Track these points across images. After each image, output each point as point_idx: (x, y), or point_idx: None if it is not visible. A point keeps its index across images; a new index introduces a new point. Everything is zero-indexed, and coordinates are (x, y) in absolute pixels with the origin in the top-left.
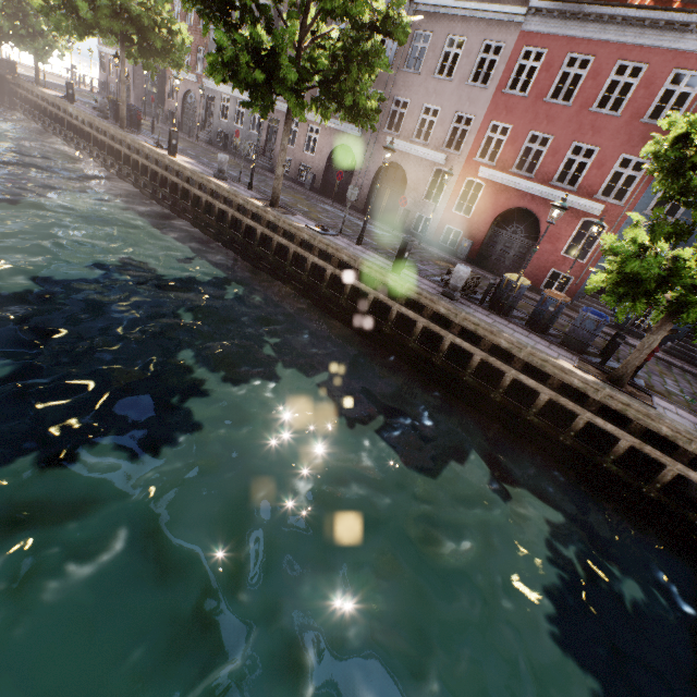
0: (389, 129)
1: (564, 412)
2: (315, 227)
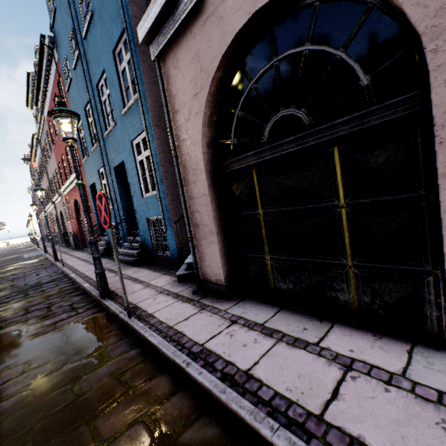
0: None
1: None
2: None
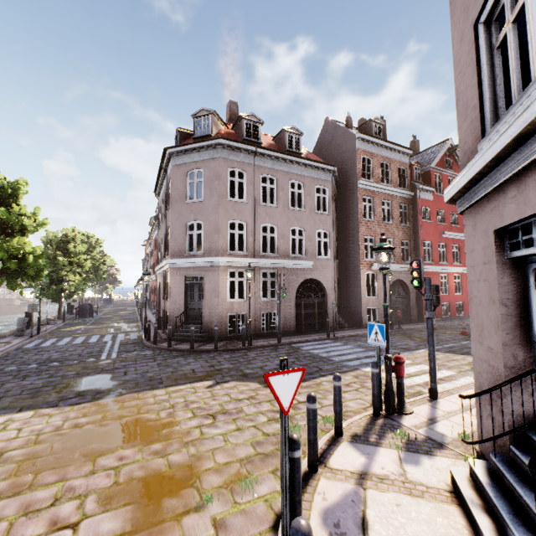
0: None
1: None
2: None
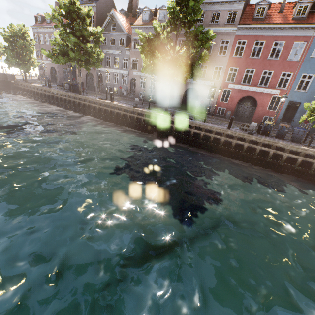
0: None
1: (307, 163)
2: (187, 119)
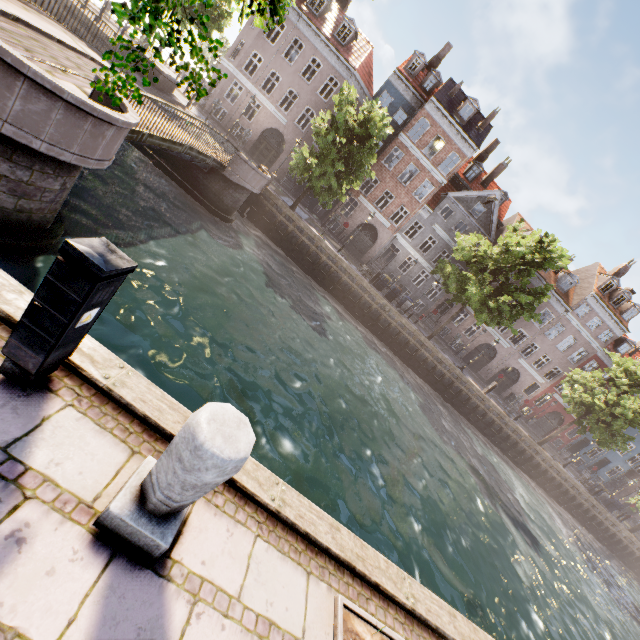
0: (513, 343)
1: (623, 544)
2: (557, 462)
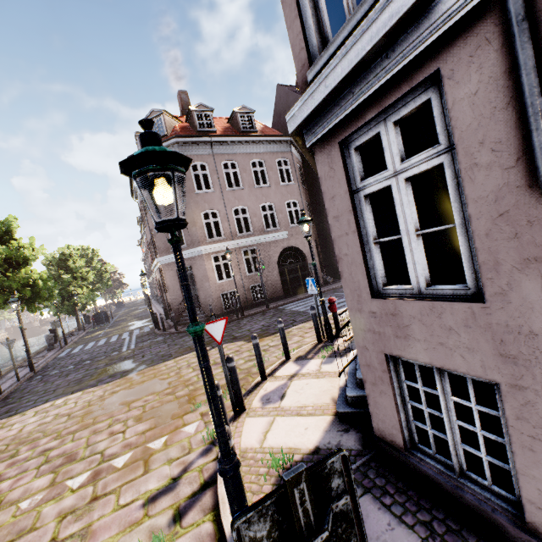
0: None
1: None
2: None
